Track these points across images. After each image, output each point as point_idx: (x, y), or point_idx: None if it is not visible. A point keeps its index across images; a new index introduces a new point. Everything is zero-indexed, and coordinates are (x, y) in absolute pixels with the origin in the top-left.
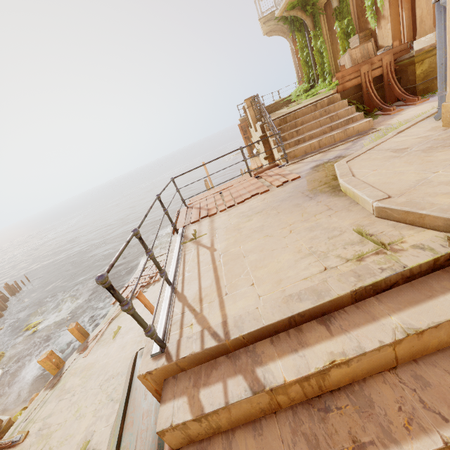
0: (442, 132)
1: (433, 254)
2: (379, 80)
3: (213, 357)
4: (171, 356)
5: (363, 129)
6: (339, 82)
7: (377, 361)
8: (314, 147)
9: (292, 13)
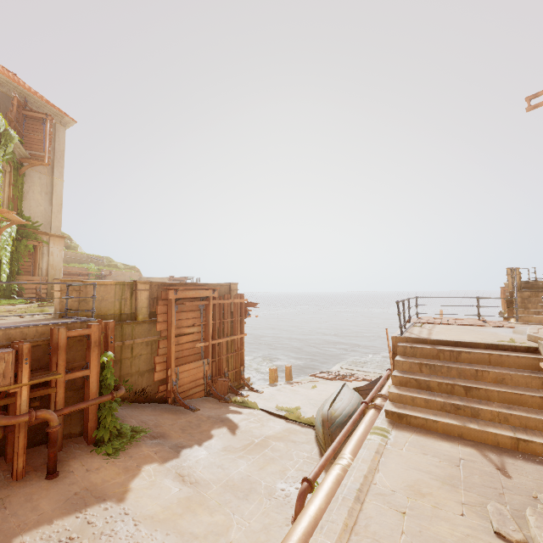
0: None
1: (528, 345)
2: None
3: (420, 343)
4: (405, 336)
5: None
6: None
7: (481, 358)
8: None
9: None
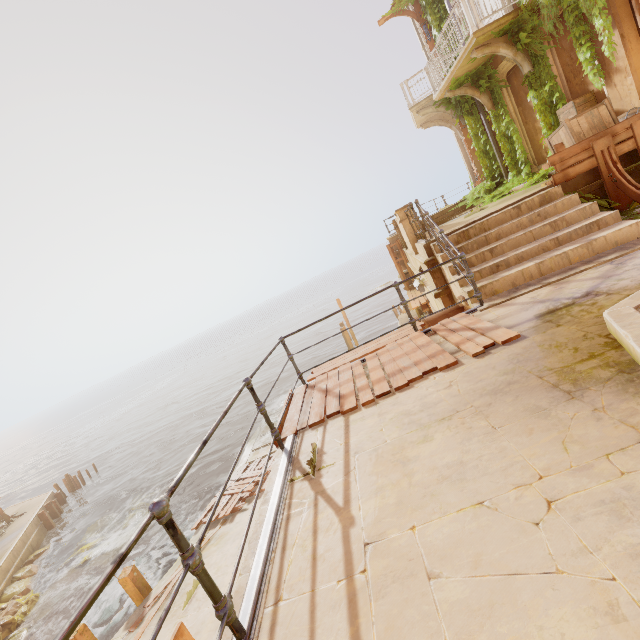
0: None
1: None
2: (630, 159)
3: None
4: None
5: (625, 238)
6: (557, 169)
7: None
8: (530, 275)
9: (458, 93)
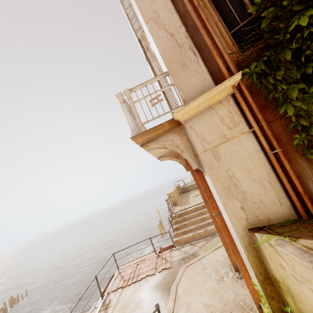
0: (224, 260)
1: None
2: None
3: None
4: None
5: (215, 230)
6: None
7: None
8: (190, 238)
9: None
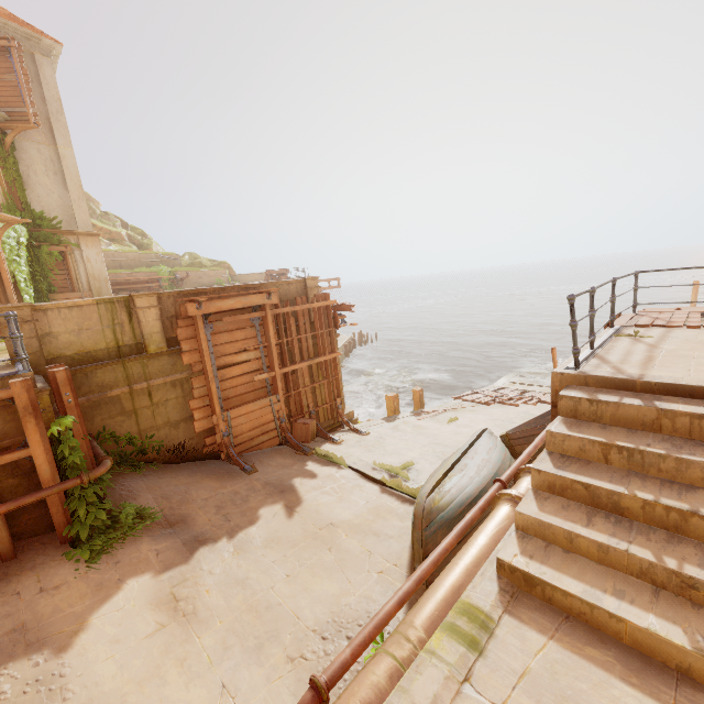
0: None
1: None
2: None
3: (617, 388)
4: (583, 372)
5: None
6: None
7: None
8: None
9: None
